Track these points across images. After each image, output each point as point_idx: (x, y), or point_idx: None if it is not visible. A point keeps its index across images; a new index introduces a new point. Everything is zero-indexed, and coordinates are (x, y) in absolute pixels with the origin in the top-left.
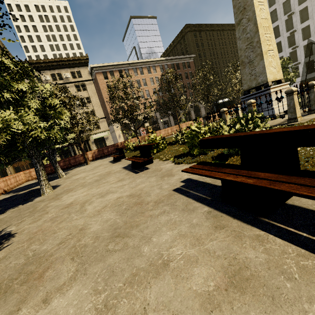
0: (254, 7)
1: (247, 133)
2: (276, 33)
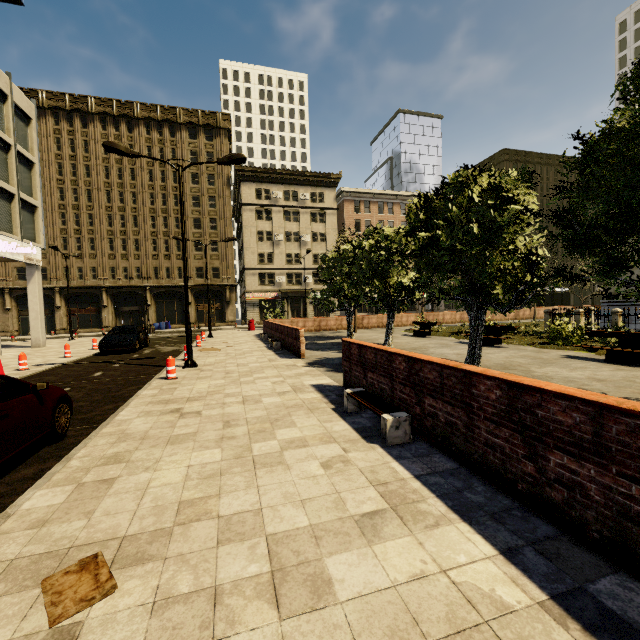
0: None
1: (624, 332)
2: None
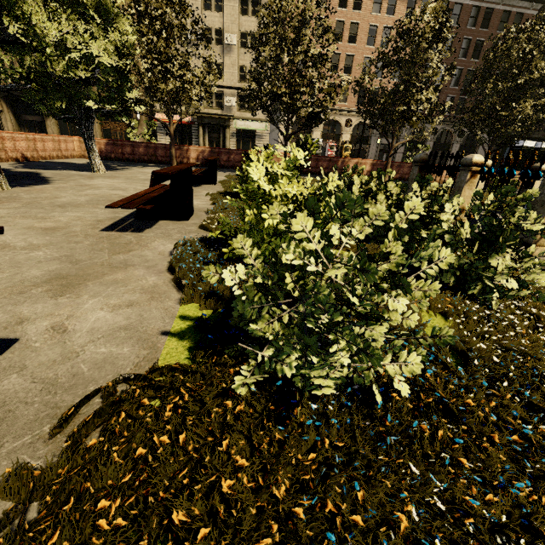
0: None
1: None
2: None
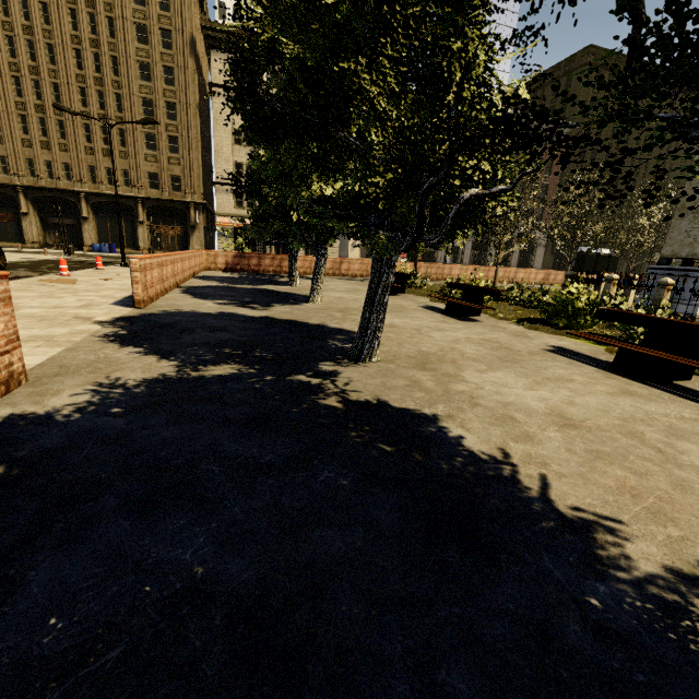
0: None
1: (663, 318)
2: None
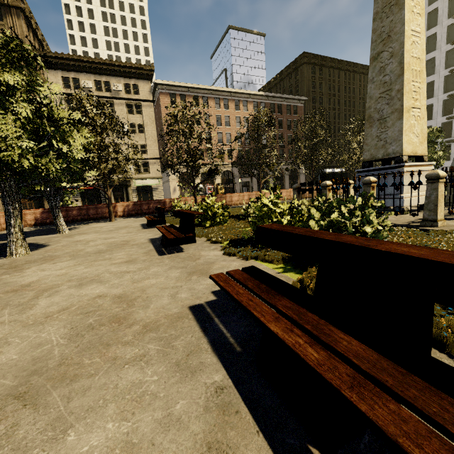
0: (404, 37)
1: (338, 237)
2: (428, 91)
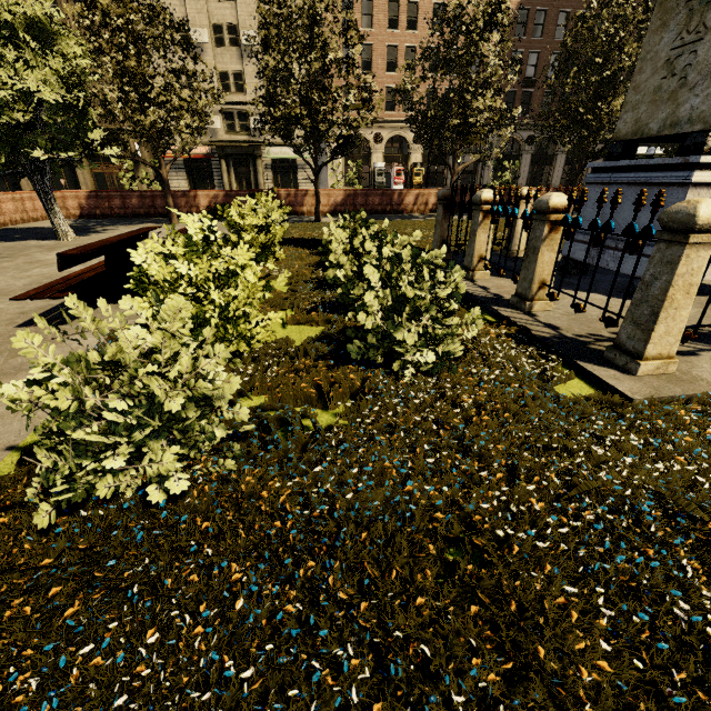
0: None
1: None
2: None
